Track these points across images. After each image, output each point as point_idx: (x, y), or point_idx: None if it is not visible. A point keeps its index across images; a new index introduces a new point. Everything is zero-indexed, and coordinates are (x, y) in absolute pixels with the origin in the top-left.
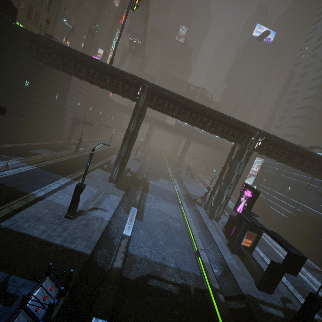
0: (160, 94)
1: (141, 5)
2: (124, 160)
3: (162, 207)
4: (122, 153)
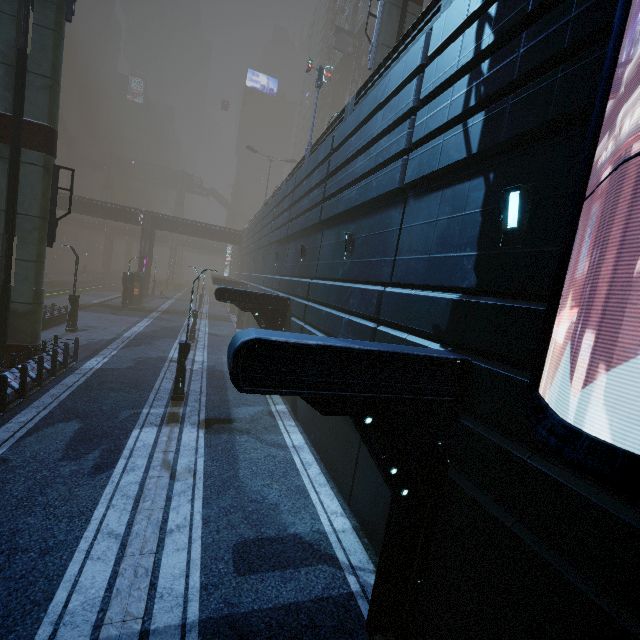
0: None
1: None
2: None
3: (87, 298)
4: None
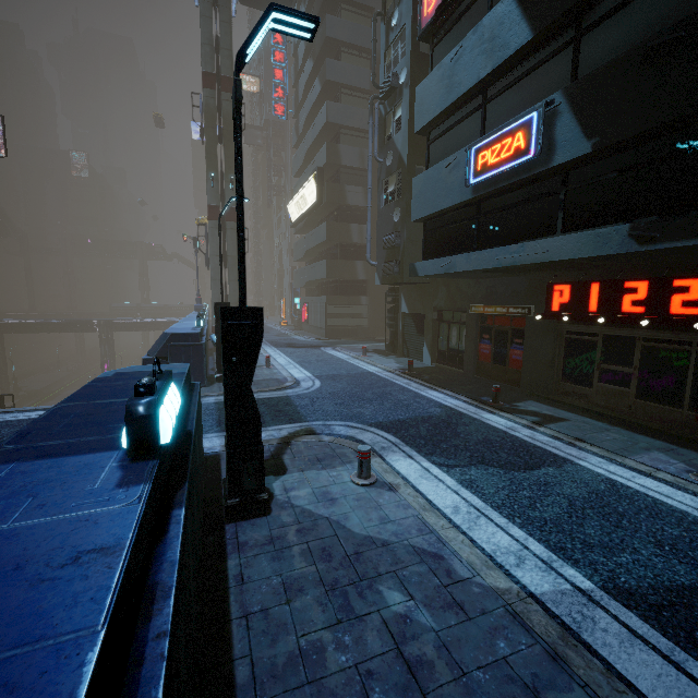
0: None
1: None
2: None
3: None
4: None
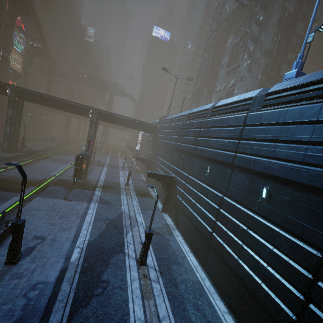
0: (23, 91)
1: (28, 16)
2: (10, 136)
3: (50, 165)
4: (7, 131)
